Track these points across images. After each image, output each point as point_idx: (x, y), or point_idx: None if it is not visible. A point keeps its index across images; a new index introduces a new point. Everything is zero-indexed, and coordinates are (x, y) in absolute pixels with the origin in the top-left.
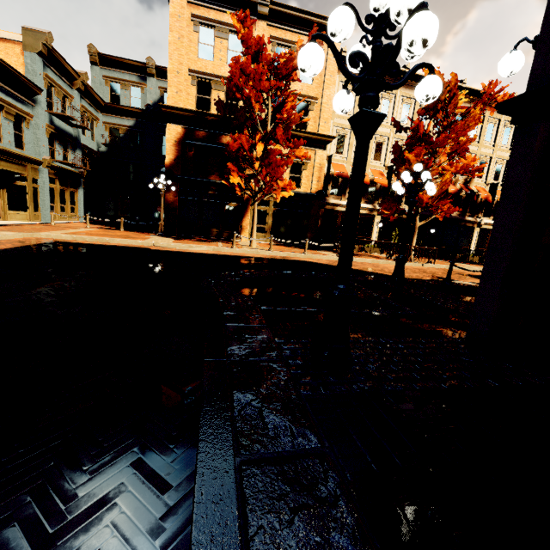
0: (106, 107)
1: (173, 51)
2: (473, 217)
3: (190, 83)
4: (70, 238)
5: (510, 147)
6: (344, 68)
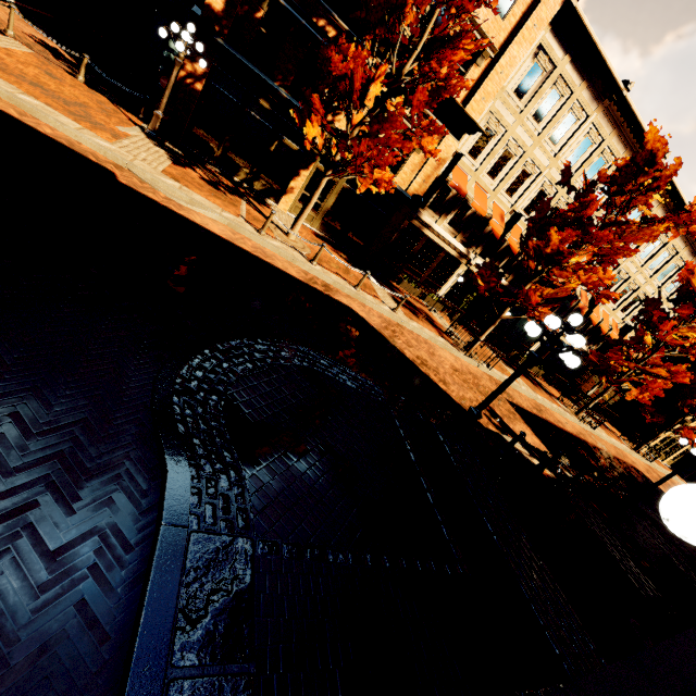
0: None
1: None
2: None
3: None
4: None
5: (643, 263)
6: None
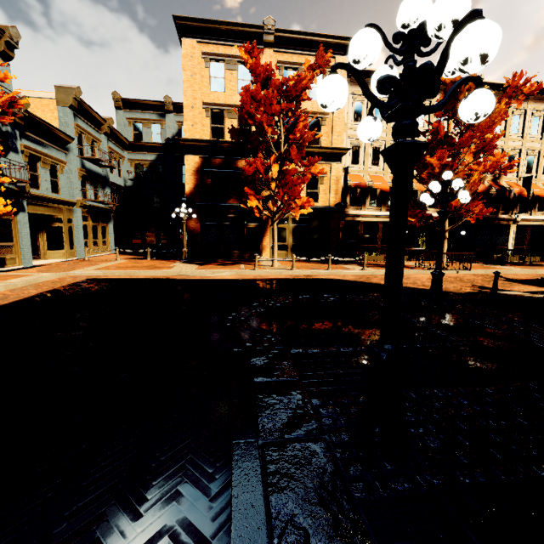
0: (130, 146)
1: (187, 89)
2: (507, 214)
3: (204, 115)
4: (101, 274)
5: (540, 137)
6: (372, 96)
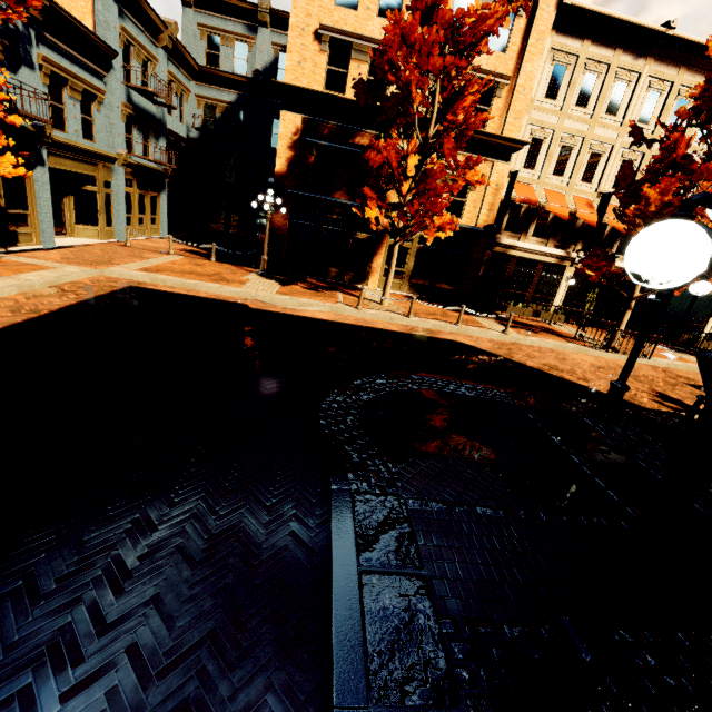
0: (200, 73)
1: None
2: None
3: (319, 48)
4: (148, 280)
5: None
6: None
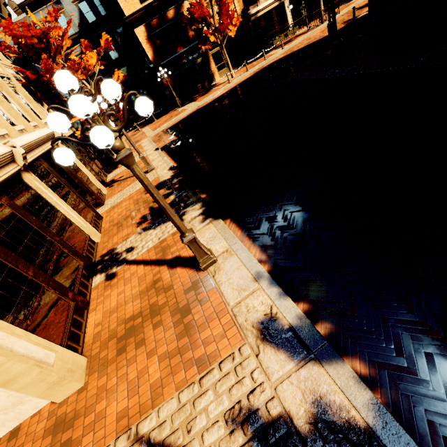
0: None
1: None
2: None
3: None
4: (164, 128)
5: None
6: None
